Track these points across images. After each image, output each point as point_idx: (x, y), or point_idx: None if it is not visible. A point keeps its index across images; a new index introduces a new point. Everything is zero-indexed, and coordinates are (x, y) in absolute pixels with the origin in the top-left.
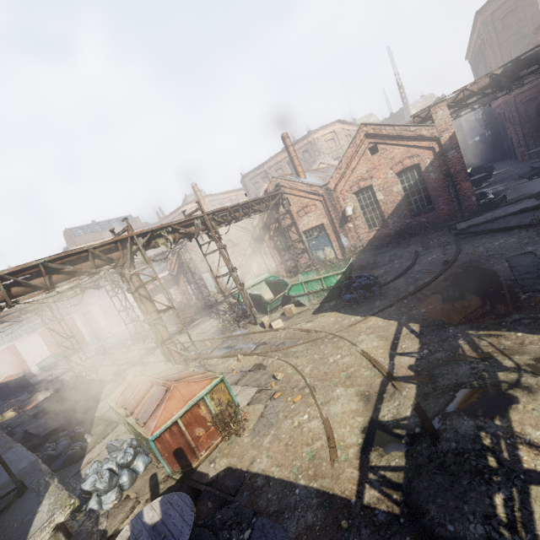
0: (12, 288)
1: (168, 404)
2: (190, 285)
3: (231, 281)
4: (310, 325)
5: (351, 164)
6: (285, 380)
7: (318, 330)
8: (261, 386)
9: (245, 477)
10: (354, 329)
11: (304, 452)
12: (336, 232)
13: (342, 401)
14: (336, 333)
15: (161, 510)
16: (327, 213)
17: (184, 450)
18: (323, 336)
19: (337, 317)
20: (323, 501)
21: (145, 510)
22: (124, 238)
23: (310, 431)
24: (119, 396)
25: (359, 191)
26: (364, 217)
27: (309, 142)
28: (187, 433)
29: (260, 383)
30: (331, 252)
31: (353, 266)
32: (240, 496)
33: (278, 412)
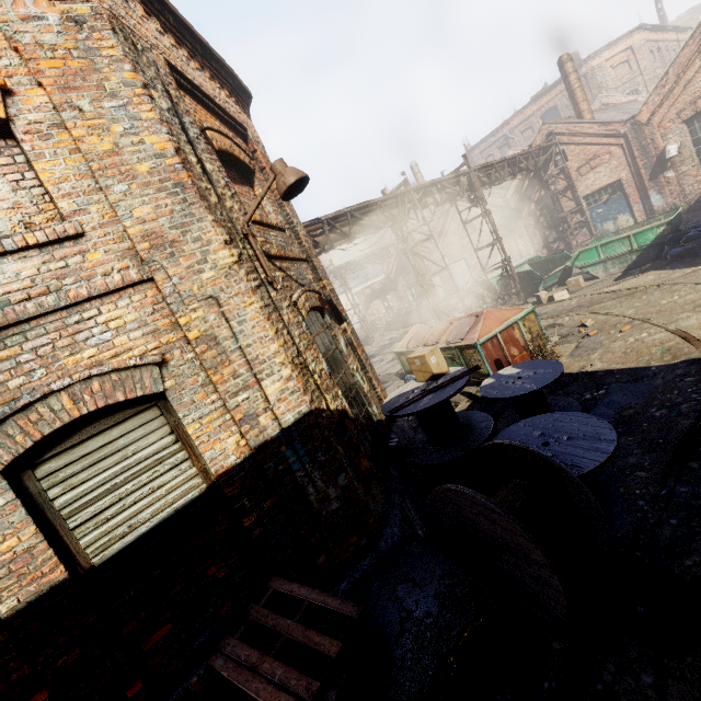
0: (329, 234)
1: (485, 323)
2: (410, 290)
3: (466, 280)
4: (614, 288)
5: (685, 75)
6: (597, 325)
7: (632, 287)
8: (564, 335)
9: (579, 374)
10: (696, 274)
11: (652, 350)
12: (641, 189)
13: (697, 317)
14: (664, 283)
15: (518, 368)
16: (630, 162)
17: (502, 363)
18: (643, 289)
19: (658, 275)
20: (694, 362)
21: (499, 372)
22: (402, 194)
23: (656, 340)
24: (407, 344)
25: (694, 117)
26: (698, 157)
27: (582, 75)
28: (505, 348)
29: (560, 333)
30: (628, 222)
31: (681, 218)
32: (579, 382)
33: (600, 341)
